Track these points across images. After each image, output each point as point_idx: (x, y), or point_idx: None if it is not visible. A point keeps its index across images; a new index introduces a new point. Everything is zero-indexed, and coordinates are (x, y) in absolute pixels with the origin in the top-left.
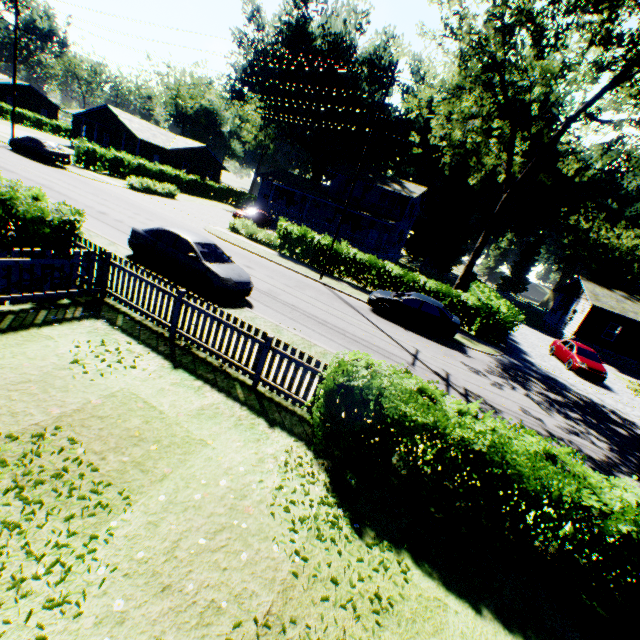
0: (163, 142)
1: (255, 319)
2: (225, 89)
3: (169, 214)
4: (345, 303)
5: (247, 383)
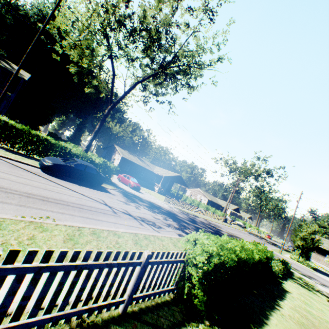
0: None
1: (1, 225)
2: None
3: None
4: (26, 170)
5: (116, 316)
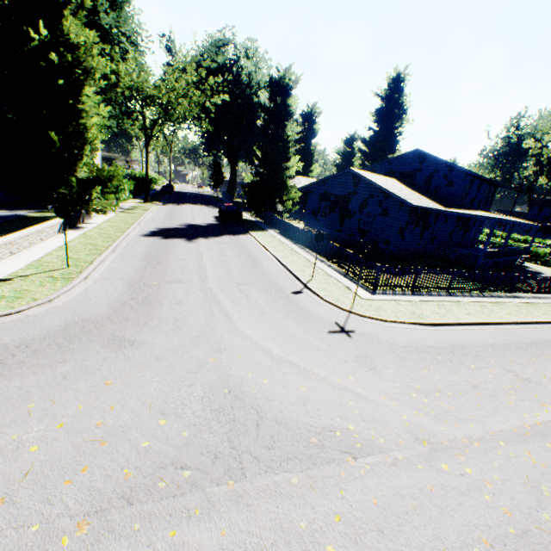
0: None
1: None
2: None
3: None
4: None
5: None
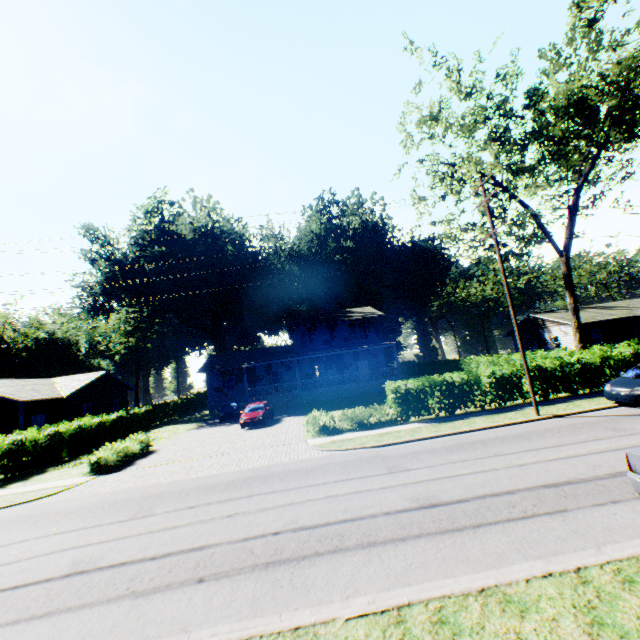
0: (51, 391)
1: None
2: (83, 309)
3: (256, 463)
4: None
5: None
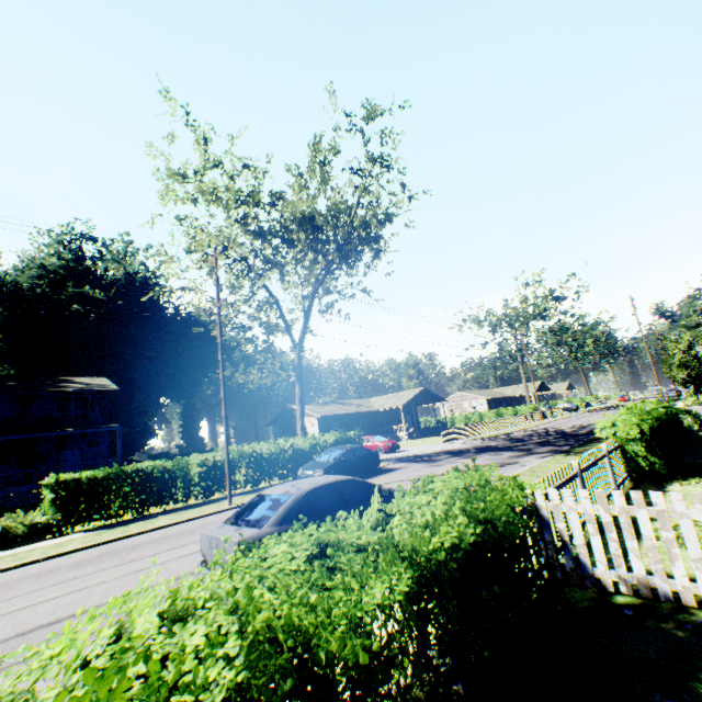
0: None
1: None
2: None
3: None
4: None
5: None
